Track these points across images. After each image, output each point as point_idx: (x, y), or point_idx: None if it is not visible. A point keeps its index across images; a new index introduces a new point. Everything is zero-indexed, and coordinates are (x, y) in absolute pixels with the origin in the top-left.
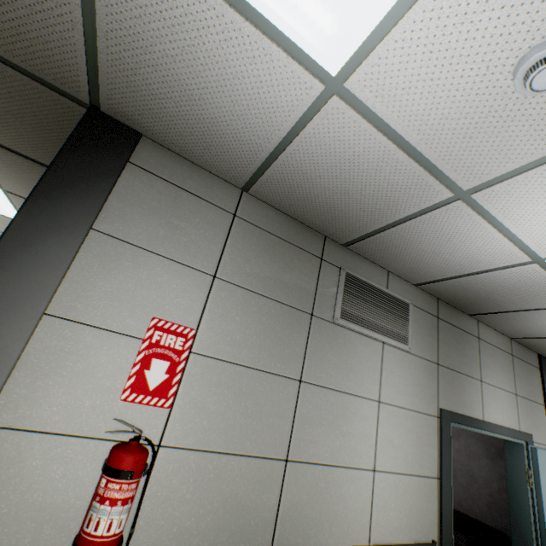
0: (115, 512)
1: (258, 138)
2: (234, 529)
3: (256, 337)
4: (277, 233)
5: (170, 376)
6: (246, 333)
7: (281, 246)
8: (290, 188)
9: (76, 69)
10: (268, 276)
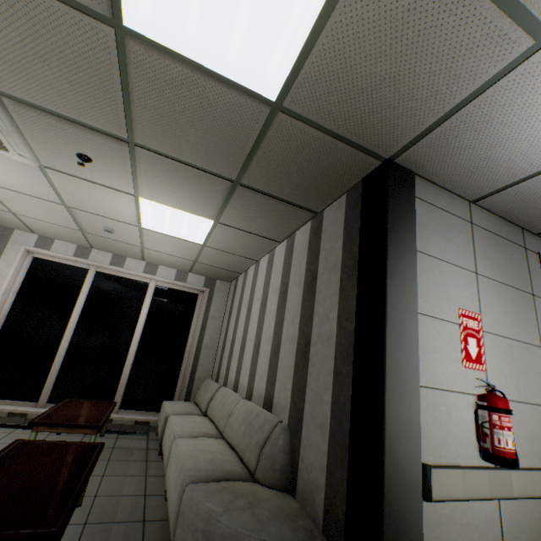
0: (511, 435)
1: (528, 166)
2: (539, 454)
3: (509, 316)
4: (496, 232)
5: (478, 349)
6: (503, 314)
7: (501, 242)
8: (523, 197)
9: (403, 138)
10: (501, 268)
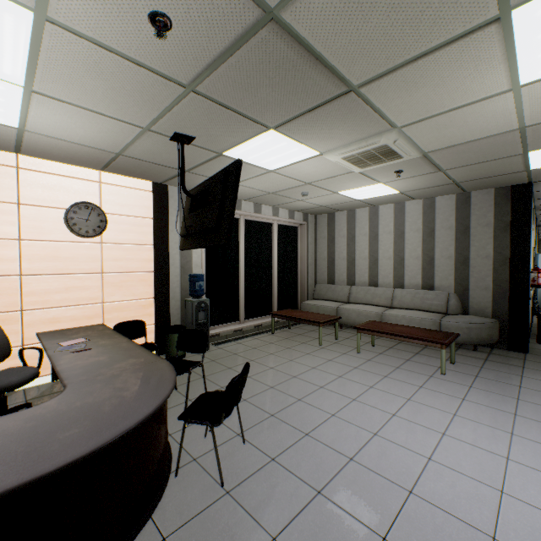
0: None
1: None
2: None
3: None
4: None
5: None
6: None
7: None
8: None
9: None
10: None
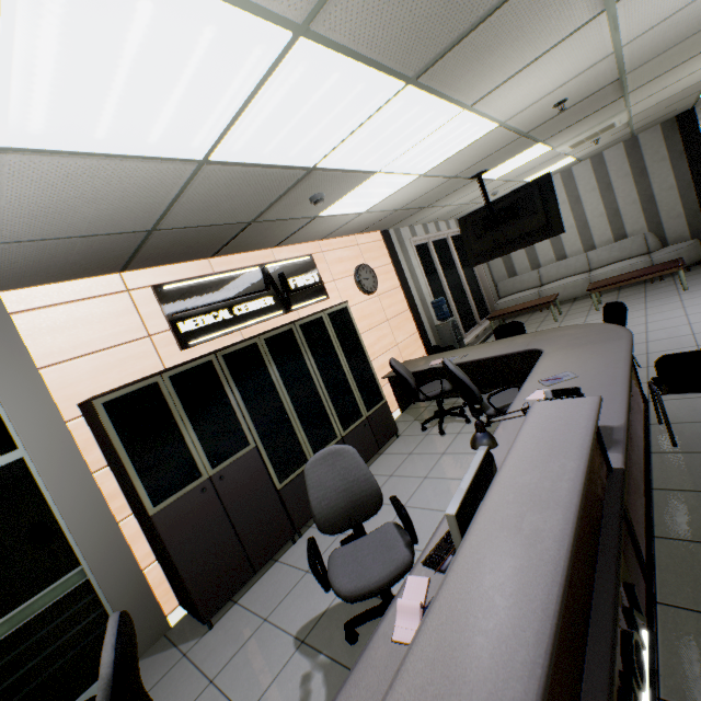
0: None
1: None
2: None
3: None
4: None
5: None
6: None
7: None
8: None
9: None
10: None
